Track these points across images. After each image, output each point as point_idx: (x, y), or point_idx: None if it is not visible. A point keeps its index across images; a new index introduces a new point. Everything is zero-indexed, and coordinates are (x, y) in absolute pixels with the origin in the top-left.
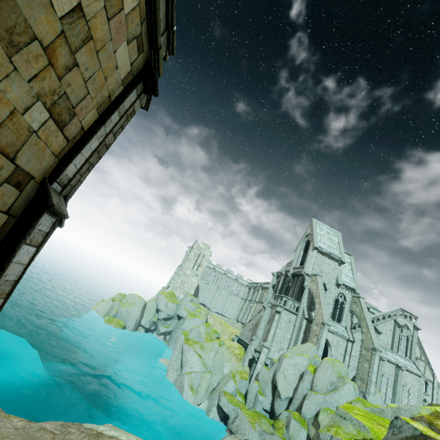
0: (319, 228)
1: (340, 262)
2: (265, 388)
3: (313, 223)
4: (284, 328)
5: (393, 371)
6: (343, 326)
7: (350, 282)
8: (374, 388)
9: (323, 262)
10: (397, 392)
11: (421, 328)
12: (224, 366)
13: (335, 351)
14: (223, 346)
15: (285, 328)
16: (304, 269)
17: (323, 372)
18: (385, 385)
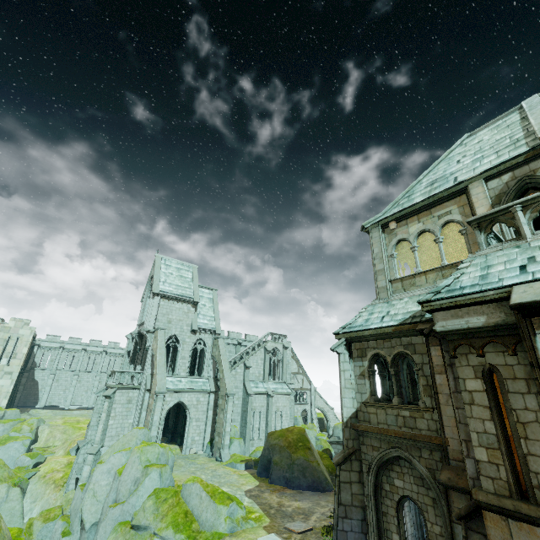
0: (165, 266)
1: (193, 303)
2: (74, 522)
3: (155, 261)
4: (121, 414)
5: (265, 402)
6: (205, 378)
7: (209, 323)
8: (229, 439)
9: (171, 308)
10: (269, 421)
11: (288, 346)
12: (29, 512)
13: (195, 412)
14: (32, 478)
15: (124, 414)
16: (144, 326)
17: (129, 471)
18: (258, 420)
